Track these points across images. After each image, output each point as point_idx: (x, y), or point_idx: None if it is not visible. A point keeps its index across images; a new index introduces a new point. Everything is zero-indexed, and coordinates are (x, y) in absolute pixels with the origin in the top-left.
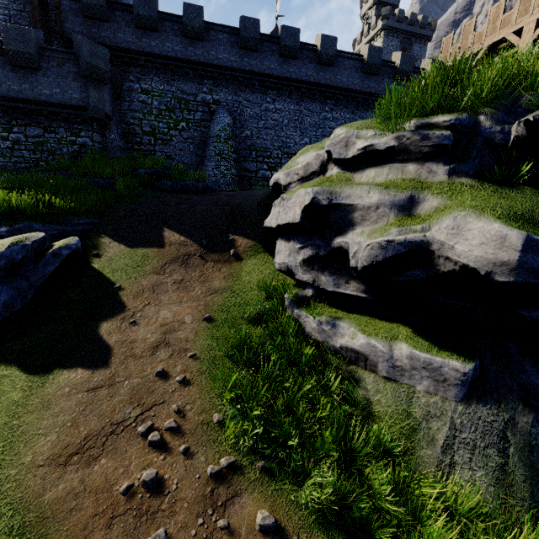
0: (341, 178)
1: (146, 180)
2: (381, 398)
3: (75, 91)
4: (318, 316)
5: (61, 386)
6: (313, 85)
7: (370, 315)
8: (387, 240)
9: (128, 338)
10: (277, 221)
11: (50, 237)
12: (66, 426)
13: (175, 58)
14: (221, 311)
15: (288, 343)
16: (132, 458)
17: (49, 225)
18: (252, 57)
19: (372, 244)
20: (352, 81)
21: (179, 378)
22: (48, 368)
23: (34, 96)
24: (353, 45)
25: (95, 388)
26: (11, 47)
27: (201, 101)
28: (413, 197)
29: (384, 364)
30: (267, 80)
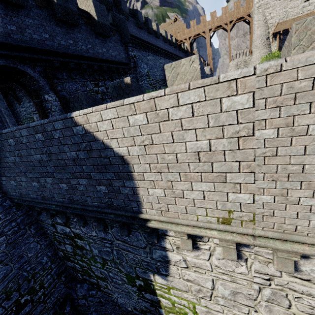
0: None
1: None
2: None
3: (122, 53)
4: None
5: None
6: (156, 47)
7: None
8: None
9: None
10: None
11: None
12: None
13: None
14: None
15: None
16: None
17: None
18: (141, 32)
19: None
20: (163, 45)
21: None
22: None
23: (109, 57)
24: None
25: None
26: (100, 19)
27: (131, 56)
28: None
29: None
30: (147, 44)
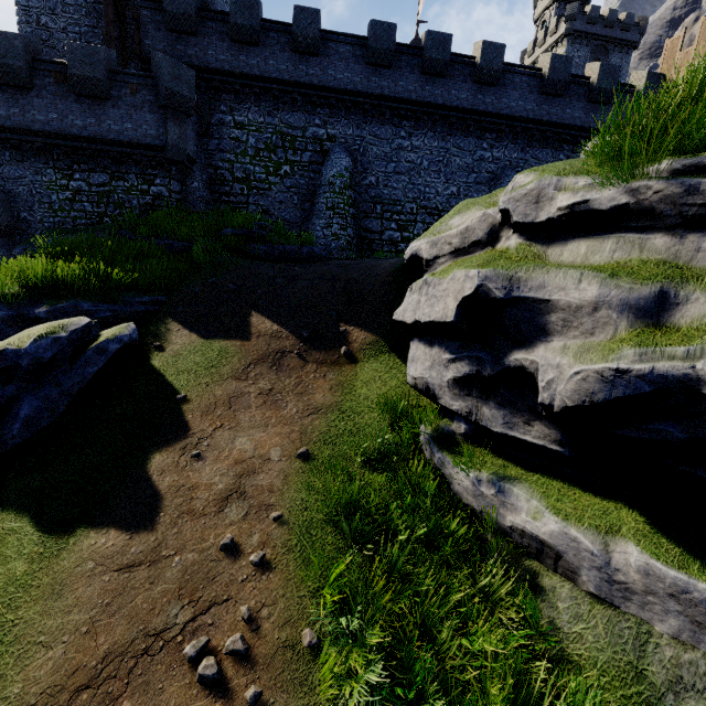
0: (525, 254)
1: (234, 243)
2: (584, 631)
3: (151, 126)
4: (475, 469)
5: (82, 559)
6: (467, 113)
7: (564, 479)
8: (616, 368)
9: (187, 482)
10: (415, 316)
11: (102, 320)
12: (79, 632)
13: (280, 80)
14: (323, 442)
15: (423, 505)
16: (170, 705)
17: (101, 304)
18: (383, 76)
19: (585, 372)
20: (524, 105)
21: (255, 558)
22: (70, 525)
23: (100, 133)
24: (521, 59)
25: (130, 566)
26: (76, 71)
27: (312, 137)
28: (664, 294)
29: (592, 573)
30: (402, 107)
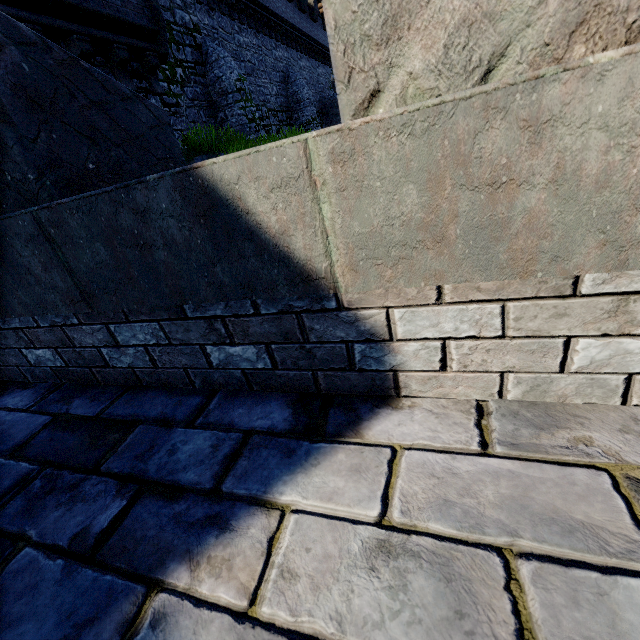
0: None
1: None
2: None
3: None
4: None
5: None
6: (263, 9)
7: None
8: None
9: None
10: None
11: None
12: None
13: None
14: None
15: None
16: None
17: None
18: None
19: None
20: (281, 7)
21: None
22: None
23: None
24: None
25: None
26: None
27: (182, 25)
28: None
29: None
30: None
